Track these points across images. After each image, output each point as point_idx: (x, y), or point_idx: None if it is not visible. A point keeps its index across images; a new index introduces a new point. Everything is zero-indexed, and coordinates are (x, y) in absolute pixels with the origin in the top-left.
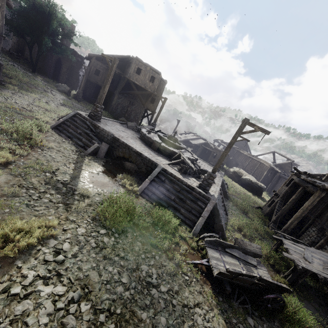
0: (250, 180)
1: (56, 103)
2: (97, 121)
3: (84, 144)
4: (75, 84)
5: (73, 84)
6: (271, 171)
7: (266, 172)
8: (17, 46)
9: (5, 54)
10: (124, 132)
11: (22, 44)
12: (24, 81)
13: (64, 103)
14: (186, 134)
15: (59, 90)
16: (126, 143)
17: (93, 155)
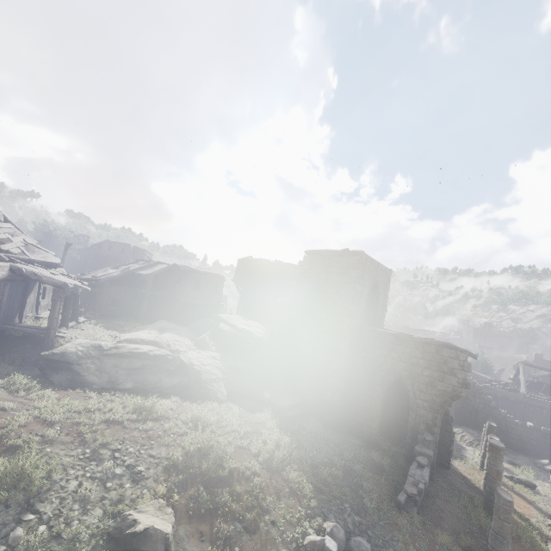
0: None
1: None
2: None
3: None
4: None
5: None
6: None
7: None
8: None
9: None
10: None
11: None
12: None
13: None
14: None
15: None
16: None
17: None
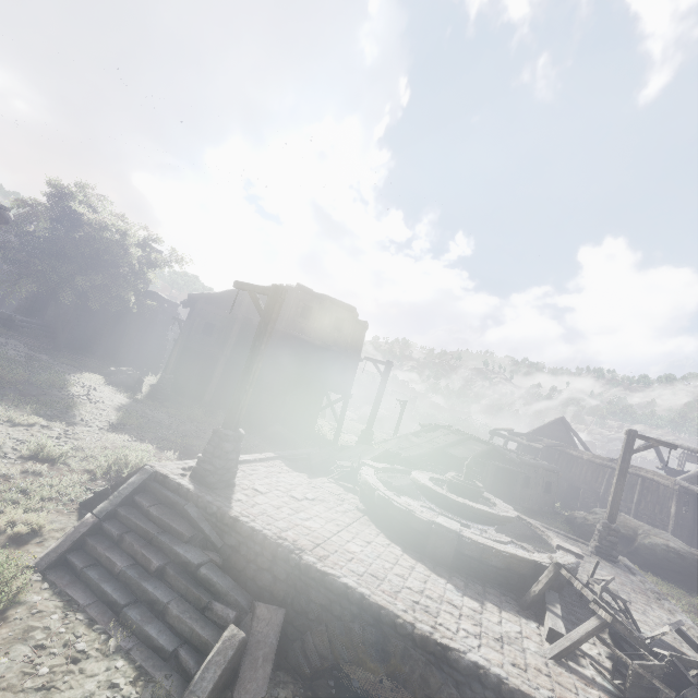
0: (671, 547)
1: (95, 426)
2: (222, 489)
3: (177, 634)
4: (156, 360)
5: (151, 360)
6: (684, 499)
7: (676, 504)
8: (32, 303)
9: (0, 323)
10: (316, 506)
11: (44, 299)
12: (14, 381)
13: (120, 421)
14: (427, 430)
15: (114, 384)
16: (361, 595)
17: (218, 693)
